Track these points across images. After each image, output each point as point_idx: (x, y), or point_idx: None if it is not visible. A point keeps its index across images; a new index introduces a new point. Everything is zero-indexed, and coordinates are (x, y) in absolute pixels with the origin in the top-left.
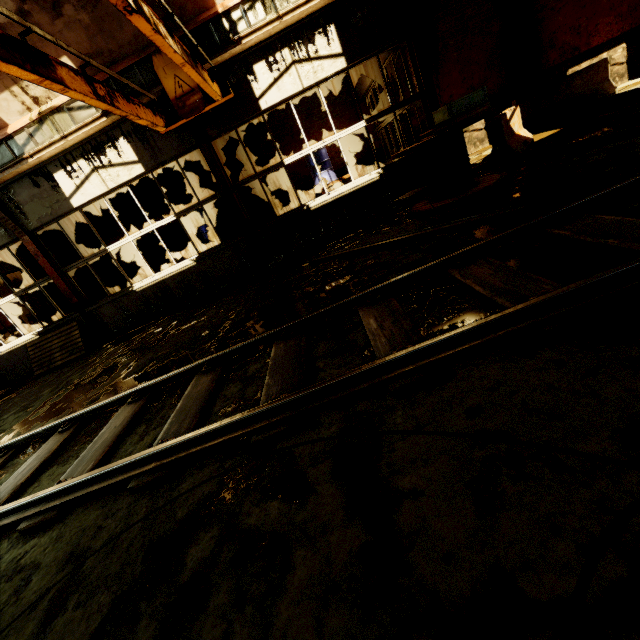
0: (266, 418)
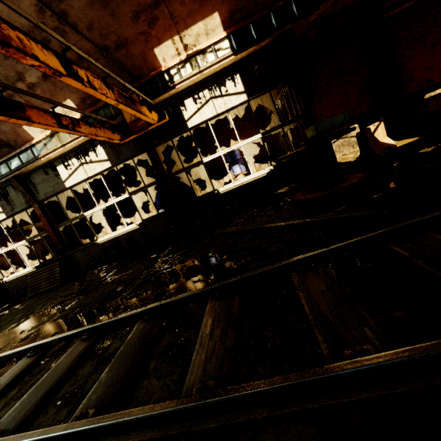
0: None
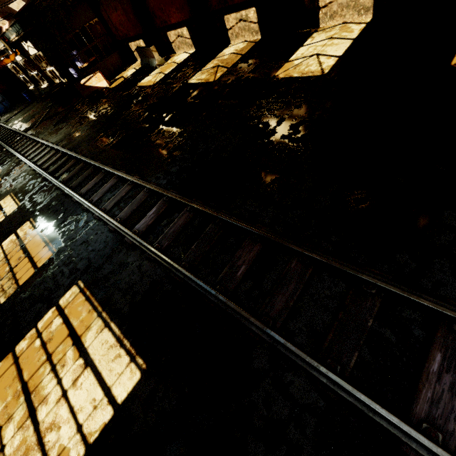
0: None
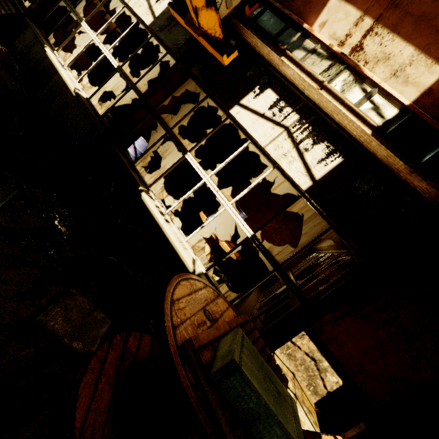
0: None
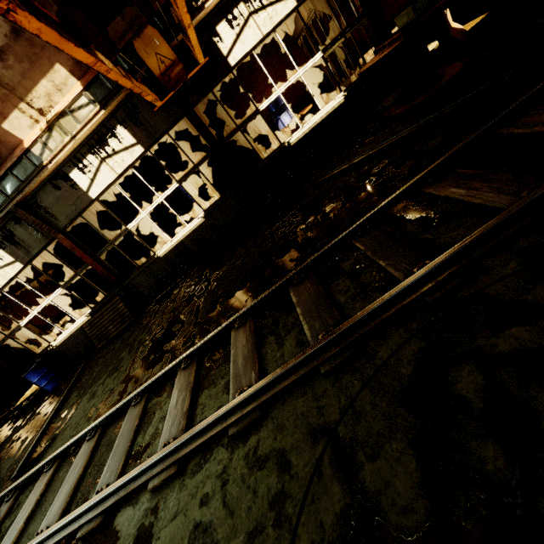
0: (428, 281)
